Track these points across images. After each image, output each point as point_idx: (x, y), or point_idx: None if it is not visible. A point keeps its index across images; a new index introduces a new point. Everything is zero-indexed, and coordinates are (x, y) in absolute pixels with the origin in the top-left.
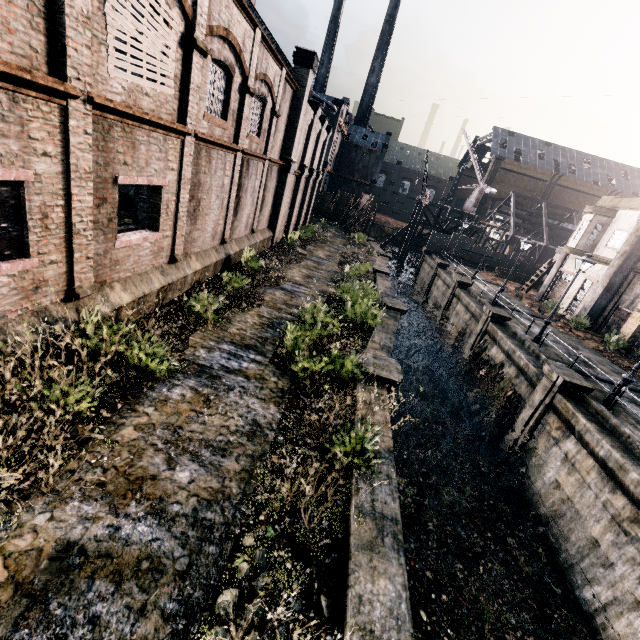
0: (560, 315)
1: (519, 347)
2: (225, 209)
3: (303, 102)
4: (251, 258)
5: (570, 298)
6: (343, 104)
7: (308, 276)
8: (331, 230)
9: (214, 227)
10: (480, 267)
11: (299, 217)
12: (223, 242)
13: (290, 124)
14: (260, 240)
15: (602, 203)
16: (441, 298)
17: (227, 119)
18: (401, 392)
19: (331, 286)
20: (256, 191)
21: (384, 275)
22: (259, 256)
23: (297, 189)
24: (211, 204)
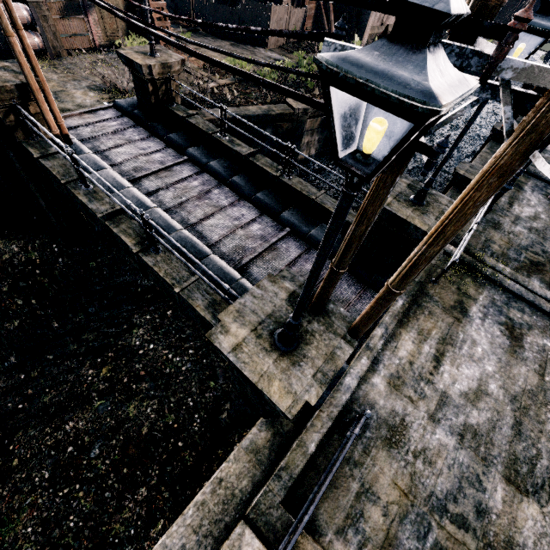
0: None
1: None
2: None
3: None
4: None
5: None
6: None
7: None
8: None
9: None
10: None
11: None
12: None
13: None
14: None
15: None
16: None
17: None
18: None
19: None
20: None
21: None
22: None
23: None
24: None
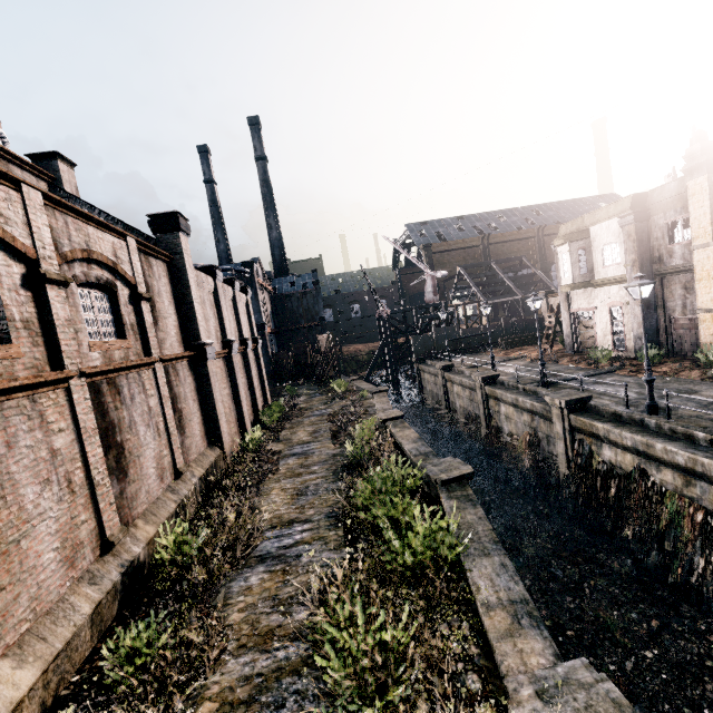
0: (616, 358)
1: (647, 434)
2: (85, 487)
3: (187, 270)
4: (178, 540)
5: (608, 334)
6: (253, 263)
7: (298, 492)
8: (302, 392)
9: (64, 541)
10: (481, 348)
11: (254, 401)
12: (107, 546)
13: (181, 302)
14: (200, 476)
15: (565, 231)
16: (471, 406)
17: (10, 339)
18: (542, 607)
19: (341, 497)
20: (157, 413)
21: (397, 421)
22: (208, 502)
23: (233, 372)
24: (28, 509)
